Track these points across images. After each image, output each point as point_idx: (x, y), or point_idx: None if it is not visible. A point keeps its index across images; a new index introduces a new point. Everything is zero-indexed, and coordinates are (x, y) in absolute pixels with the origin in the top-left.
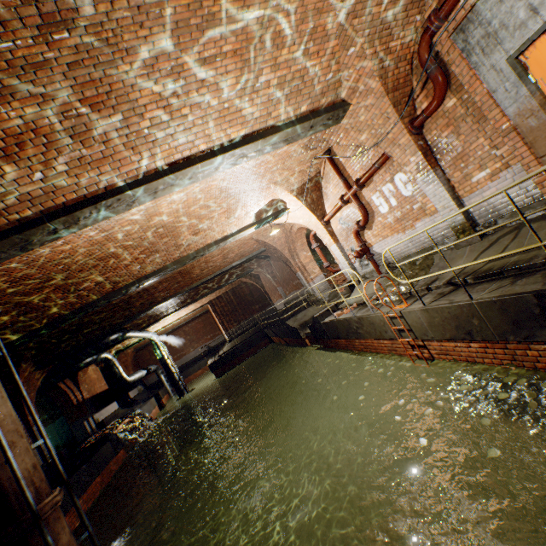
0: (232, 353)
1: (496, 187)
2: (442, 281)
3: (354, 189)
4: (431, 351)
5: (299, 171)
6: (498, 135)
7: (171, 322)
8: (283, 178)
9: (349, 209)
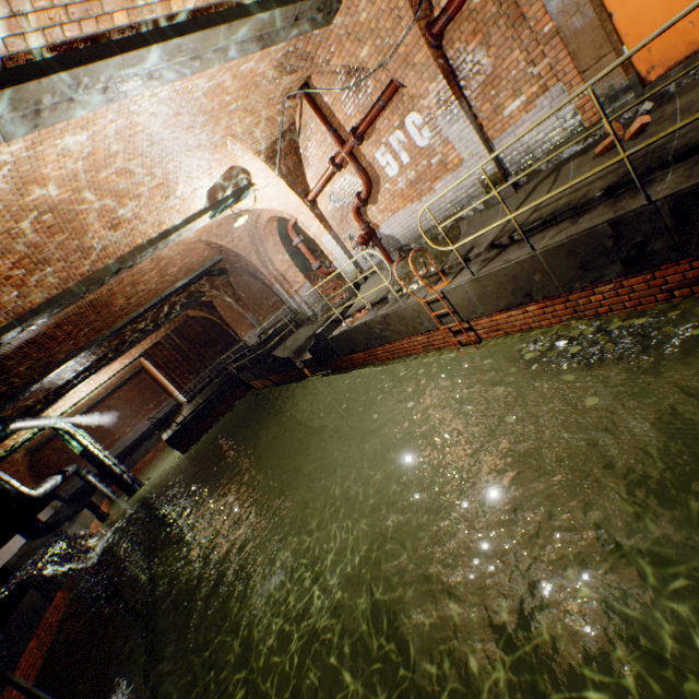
0: (198, 416)
1: (531, 120)
2: (482, 246)
3: (351, 145)
4: (478, 333)
5: (267, 118)
6: (537, 44)
7: (86, 394)
8: (245, 129)
9: (343, 177)
